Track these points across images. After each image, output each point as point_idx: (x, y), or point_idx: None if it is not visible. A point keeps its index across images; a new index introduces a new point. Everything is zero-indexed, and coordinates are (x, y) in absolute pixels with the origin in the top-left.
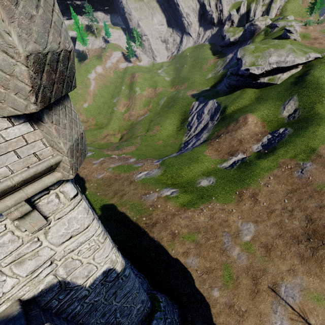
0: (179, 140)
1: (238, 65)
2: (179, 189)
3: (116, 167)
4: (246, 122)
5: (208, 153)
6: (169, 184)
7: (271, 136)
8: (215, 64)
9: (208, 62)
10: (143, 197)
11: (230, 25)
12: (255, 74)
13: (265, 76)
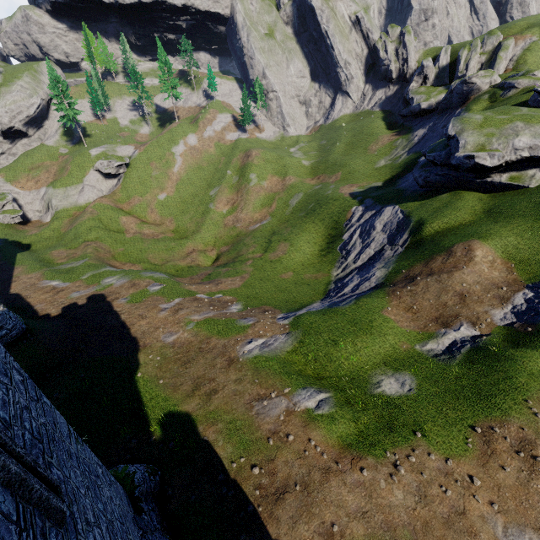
0: (325, 274)
1: (447, 148)
2: (334, 394)
3: (202, 321)
4: (470, 256)
5: (392, 313)
6: (311, 376)
7: (534, 294)
8: (391, 145)
9: (379, 140)
10: (255, 406)
11: (420, 82)
12: (485, 166)
13: (502, 171)
